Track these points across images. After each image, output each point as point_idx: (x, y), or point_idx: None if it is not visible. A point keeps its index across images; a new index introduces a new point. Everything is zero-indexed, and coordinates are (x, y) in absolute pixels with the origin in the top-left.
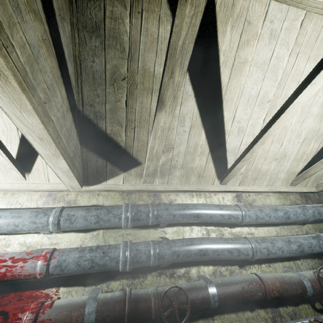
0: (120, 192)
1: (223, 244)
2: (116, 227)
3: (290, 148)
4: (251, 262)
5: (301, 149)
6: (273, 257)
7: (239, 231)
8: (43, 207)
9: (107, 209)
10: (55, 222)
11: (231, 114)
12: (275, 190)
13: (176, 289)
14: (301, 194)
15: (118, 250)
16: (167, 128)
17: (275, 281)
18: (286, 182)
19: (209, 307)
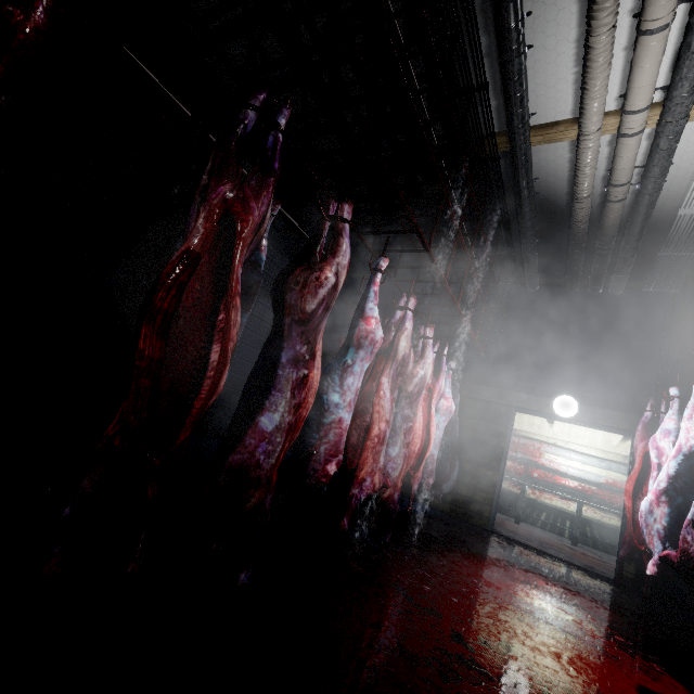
0: None
1: None
2: None
3: None
4: None
5: None
6: None
7: None
8: (622, 462)
9: None
10: None
11: None
12: None
13: None
14: None
15: None
16: None
17: None
18: None
19: None
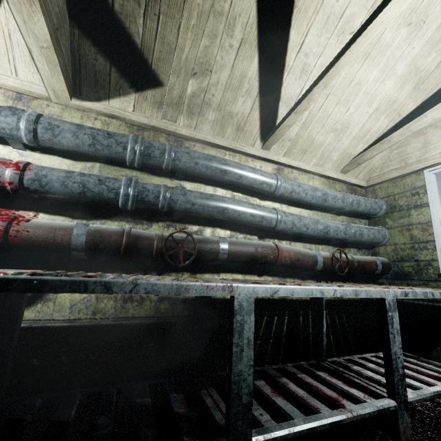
0: (129, 124)
1: (247, 206)
2: (119, 165)
3: (356, 118)
4: (272, 236)
5: (367, 124)
6: (296, 232)
7: (269, 206)
8: None
9: (108, 132)
10: (30, 127)
11: (300, 38)
12: (323, 172)
13: (185, 236)
14: (349, 186)
15: (119, 182)
16: (207, 12)
17: (291, 251)
18: (337, 167)
19: (216, 258)
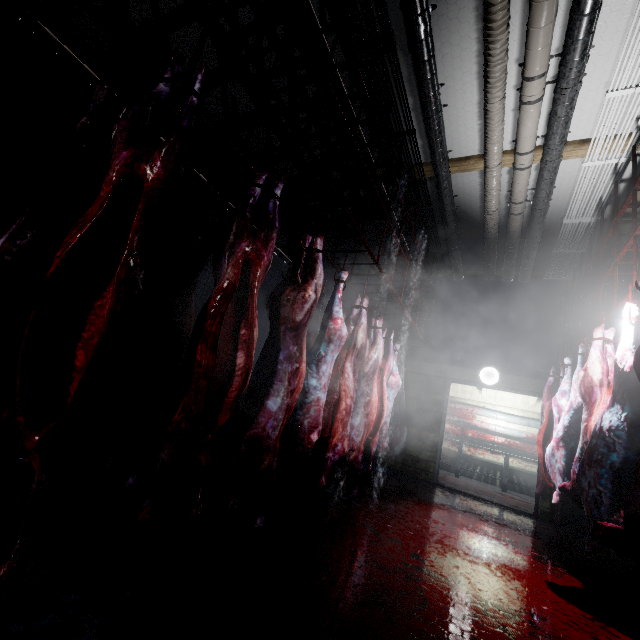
0: None
1: None
2: None
3: None
4: None
5: None
6: None
7: None
8: (539, 419)
9: None
10: None
11: None
12: None
13: None
14: None
15: None
16: None
17: None
18: None
19: None
